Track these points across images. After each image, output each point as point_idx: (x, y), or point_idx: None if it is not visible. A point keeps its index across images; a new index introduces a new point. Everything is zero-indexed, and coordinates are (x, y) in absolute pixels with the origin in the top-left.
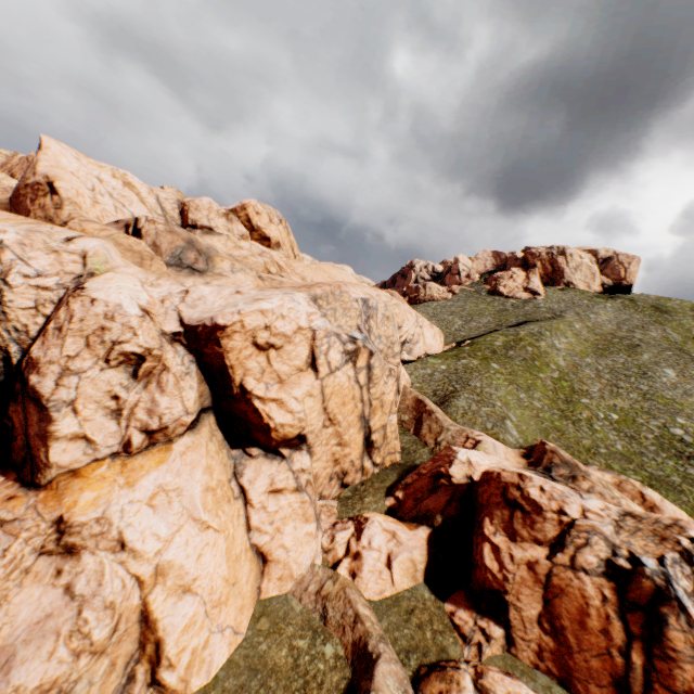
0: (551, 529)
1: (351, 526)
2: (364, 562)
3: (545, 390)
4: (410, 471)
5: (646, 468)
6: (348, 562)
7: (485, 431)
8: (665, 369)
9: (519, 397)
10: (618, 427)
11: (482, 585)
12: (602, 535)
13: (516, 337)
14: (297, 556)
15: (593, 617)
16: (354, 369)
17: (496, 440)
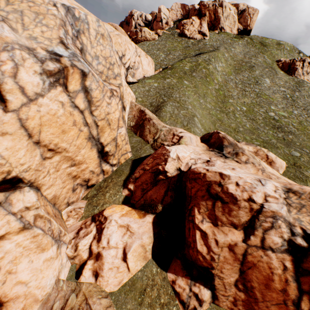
0: (244, 215)
1: (93, 229)
2: (105, 261)
3: (212, 96)
4: (138, 164)
5: (261, 137)
6: (91, 264)
7: (183, 127)
8: (265, 79)
9: (200, 102)
10: (247, 114)
11: (194, 260)
12: (282, 217)
13: (197, 63)
14: (39, 283)
15: (276, 282)
16: (66, 93)
17: (191, 134)
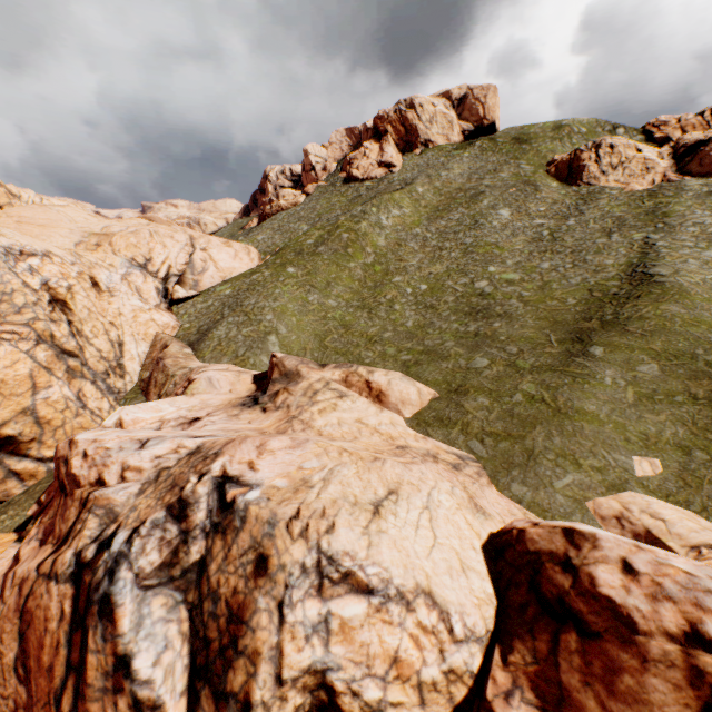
0: (73, 515)
1: None
2: None
3: (351, 281)
4: None
5: (425, 341)
6: None
7: (233, 360)
8: (500, 211)
9: (307, 300)
10: (421, 299)
11: None
12: (106, 508)
13: (333, 226)
14: None
15: (47, 650)
16: None
17: (221, 372)
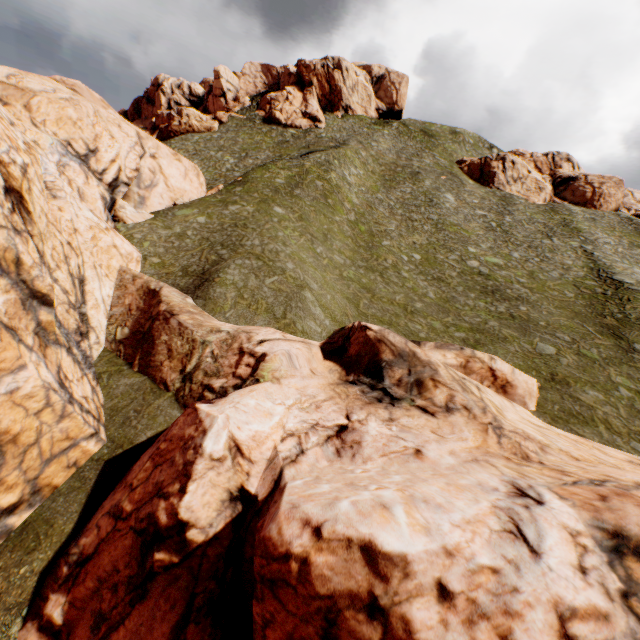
0: None
1: None
2: None
3: (345, 237)
4: (119, 476)
5: (465, 317)
6: None
7: (274, 323)
8: (446, 195)
9: (317, 252)
10: (425, 269)
11: None
12: None
13: (302, 169)
14: None
15: None
16: None
17: (292, 343)
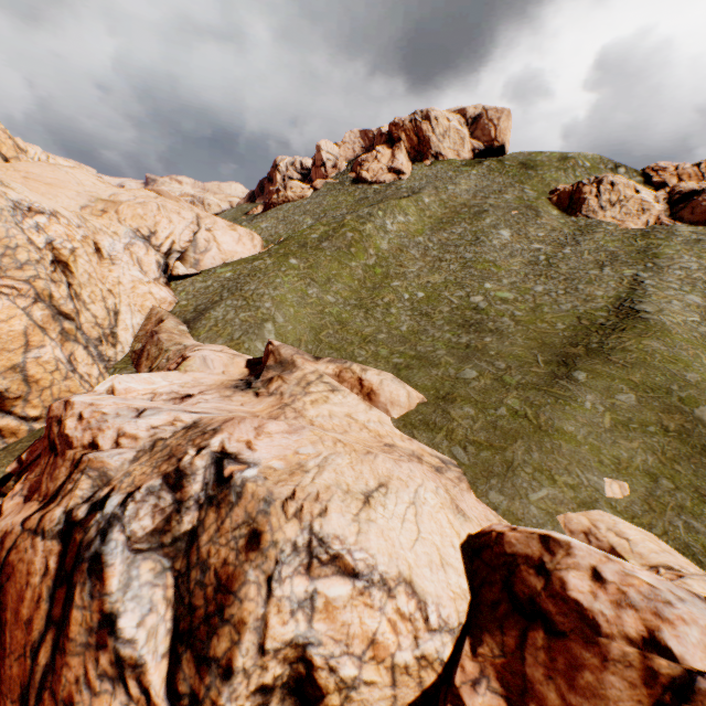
0: (63, 475)
1: None
2: None
3: (351, 280)
4: None
5: (418, 346)
6: None
7: (228, 342)
8: (501, 231)
9: (307, 293)
10: (418, 306)
11: None
12: (100, 471)
13: (339, 224)
14: None
15: (27, 603)
16: None
17: (216, 353)
